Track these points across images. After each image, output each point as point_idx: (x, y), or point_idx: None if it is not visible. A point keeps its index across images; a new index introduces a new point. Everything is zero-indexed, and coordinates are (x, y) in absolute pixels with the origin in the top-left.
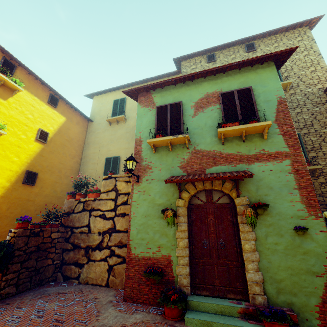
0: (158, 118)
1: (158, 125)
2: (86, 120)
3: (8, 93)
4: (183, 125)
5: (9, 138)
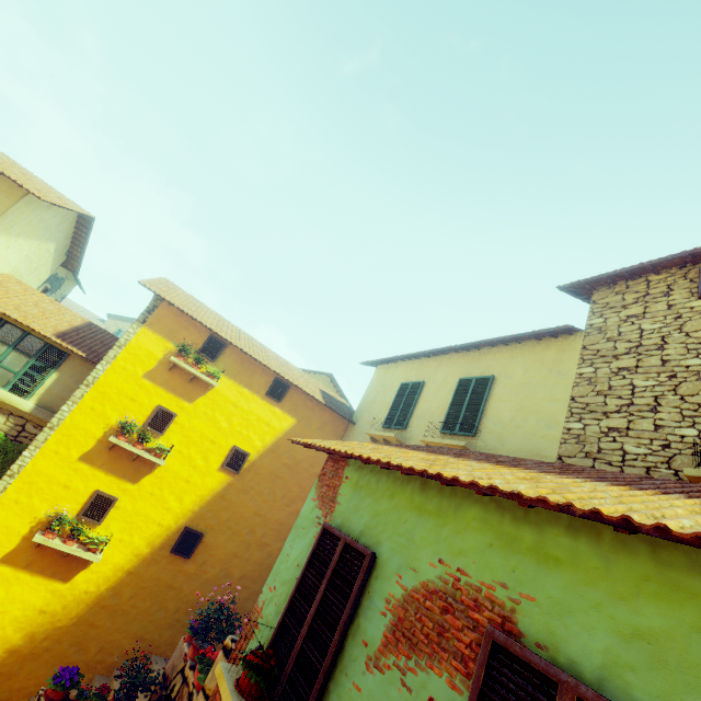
0: (306, 572)
1: (292, 604)
2: (344, 419)
3: (200, 389)
4: (331, 678)
5: (178, 465)
